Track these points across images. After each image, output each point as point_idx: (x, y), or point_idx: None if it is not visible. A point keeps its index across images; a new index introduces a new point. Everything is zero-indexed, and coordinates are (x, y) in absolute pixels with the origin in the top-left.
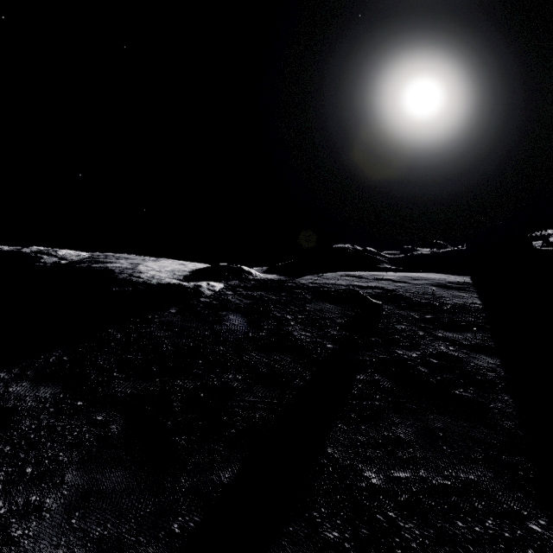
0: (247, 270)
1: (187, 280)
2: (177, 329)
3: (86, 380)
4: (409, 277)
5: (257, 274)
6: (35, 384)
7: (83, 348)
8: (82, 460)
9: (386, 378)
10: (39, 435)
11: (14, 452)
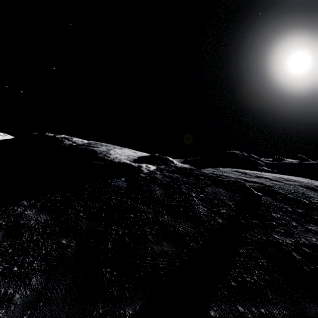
0: (171, 160)
1: (135, 162)
2: (122, 191)
3: (65, 215)
4: (283, 178)
5: (177, 163)
6: (39, 212)
7: (69, 194)
8: (45, 270)
9: (264, 257)
10: (29, 245)
11: (12, 253)
